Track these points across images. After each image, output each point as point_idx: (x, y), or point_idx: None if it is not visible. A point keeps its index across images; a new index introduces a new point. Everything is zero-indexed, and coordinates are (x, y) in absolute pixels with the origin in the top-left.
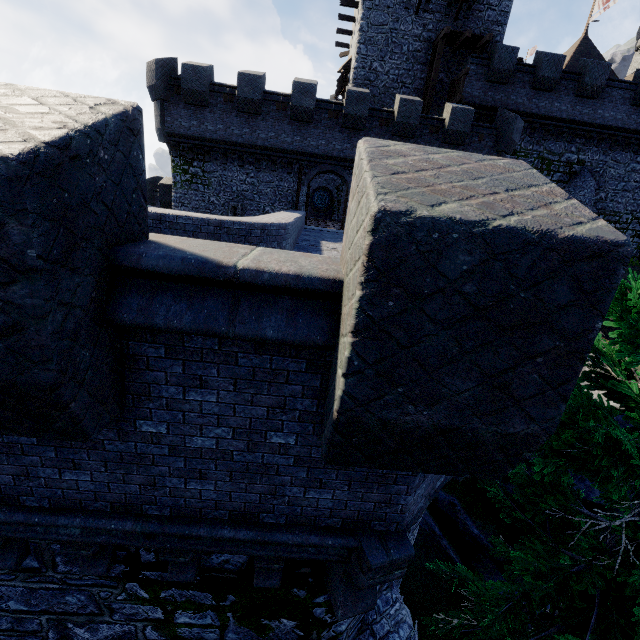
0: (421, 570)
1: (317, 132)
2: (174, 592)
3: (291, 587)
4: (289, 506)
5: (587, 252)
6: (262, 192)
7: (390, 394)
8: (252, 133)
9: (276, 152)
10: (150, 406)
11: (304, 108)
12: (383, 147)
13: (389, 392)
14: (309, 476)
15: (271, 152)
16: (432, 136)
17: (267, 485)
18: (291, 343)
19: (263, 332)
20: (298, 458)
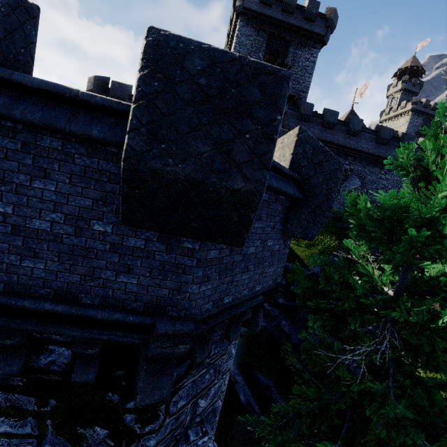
0: (243, 444)
1: None
2: (0, 396)
3: (106, 391)
4: (103, 288)
5: (266, 70)
6: None
7: (157, 148)
8: None
9: None
10: (2, 189)
11: None
12: None
13: (156, 147)
14: (120, 262)
15: None
16: None
17: (87, 267)
18: (109, 141)
19: (90, 131)
20: (113, 245)
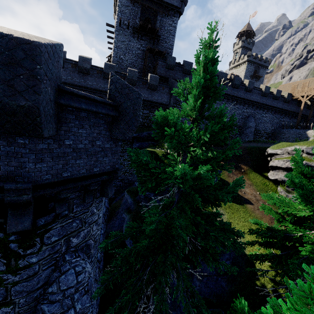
0: None
1: (92, 79)
2: None
3: None
4: None
5: (24, 42)
6: None
7: None
8: None
9: (72, 85)
10: None
11: (84, 67)
12: None
13: None
14: None
15: (69, 85)
16: (143, 85)
17: None
18: None
19: None
20: None
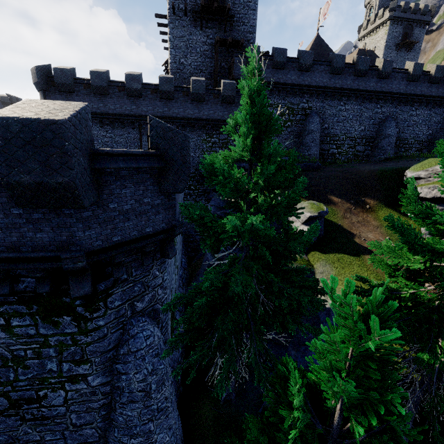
0: None
1: (146, 102)
2: (6, 307)
3: (62, 297)
4: (31, 242)
5: (50, 123)
6: (118, 141)
7: (14, 171)
8: (105, 106)
9: (122, 116)
10: None
11: (134, 89)
12: (27, 101)
13: (13, 171)
14: (34, 227)
15: (119, 117)
16: (215, 99)
17: (18, 233)
18: None
19: None
20: (27, 219)
